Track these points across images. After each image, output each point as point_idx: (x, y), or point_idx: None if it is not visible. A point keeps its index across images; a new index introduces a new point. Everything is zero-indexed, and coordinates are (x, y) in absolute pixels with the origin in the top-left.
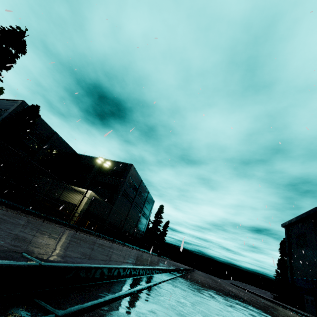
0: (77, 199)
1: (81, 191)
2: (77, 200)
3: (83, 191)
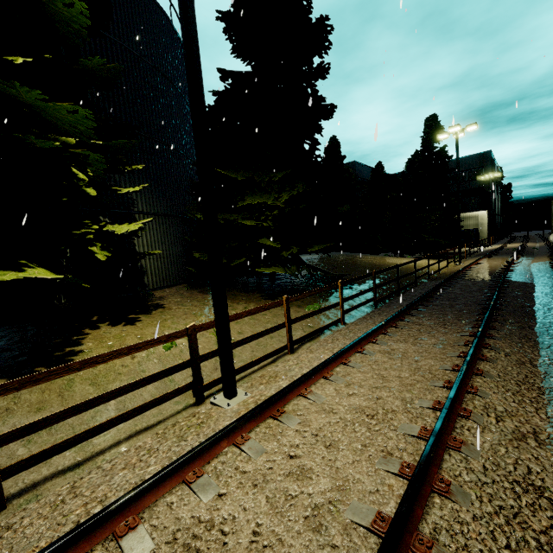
0: (472, 224)
1: (471, 216)
2: (473, 225)
3: (474, 214)
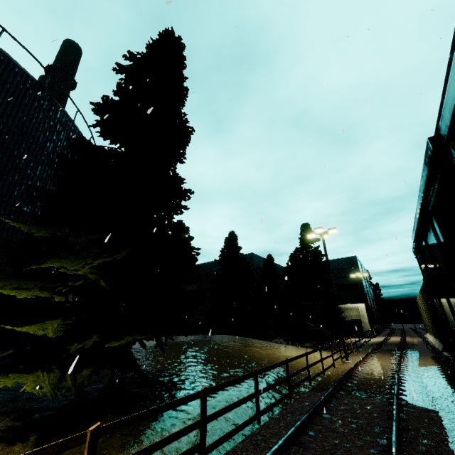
0: (355, 315)
1: (352, 307)
2: (356, 316)
3: (354, 306)
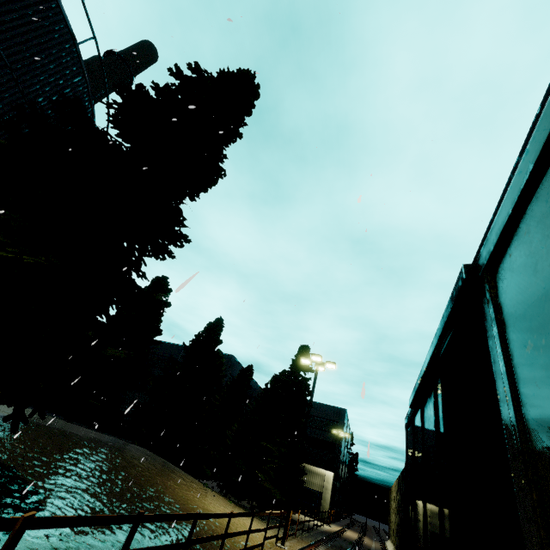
0: (318, 484)
1: (319, 472)
2: (319, 486)
3: (321, 472)
